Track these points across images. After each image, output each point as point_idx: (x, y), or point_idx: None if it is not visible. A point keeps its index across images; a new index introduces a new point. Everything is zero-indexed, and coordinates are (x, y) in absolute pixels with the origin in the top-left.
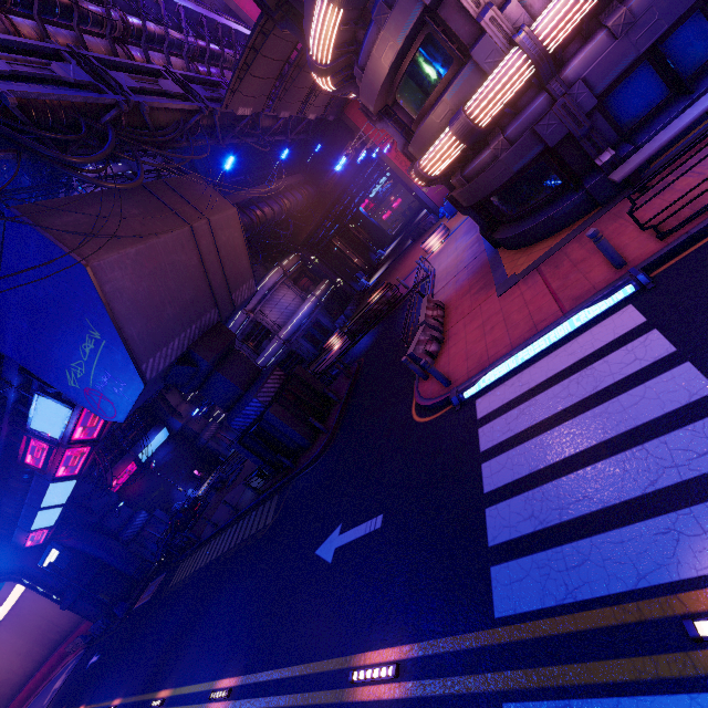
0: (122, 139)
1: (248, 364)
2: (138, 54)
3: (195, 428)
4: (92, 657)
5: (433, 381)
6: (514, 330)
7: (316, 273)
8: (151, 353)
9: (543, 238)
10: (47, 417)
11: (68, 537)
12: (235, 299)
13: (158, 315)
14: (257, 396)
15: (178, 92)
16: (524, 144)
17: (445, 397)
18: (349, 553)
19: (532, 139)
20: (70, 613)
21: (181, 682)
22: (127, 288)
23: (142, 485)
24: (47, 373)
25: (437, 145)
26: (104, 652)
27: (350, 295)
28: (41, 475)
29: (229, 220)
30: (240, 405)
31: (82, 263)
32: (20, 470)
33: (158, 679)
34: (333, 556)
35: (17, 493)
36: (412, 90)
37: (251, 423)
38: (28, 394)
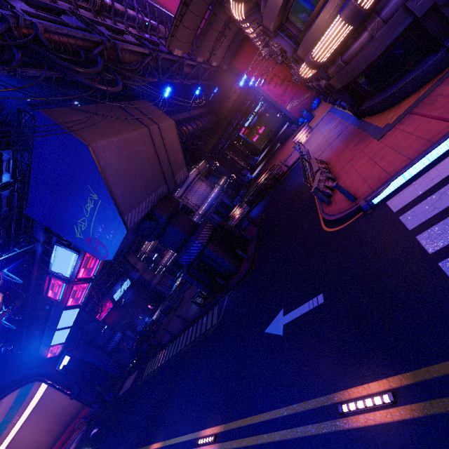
0: (106, 65)
1: (189, 220)
2: (109, 22)
3: (147, 278)
4: (93, 430)
5: (337, 203)
6: (407, 150)
7: (218, 172)
8: (129, 209)
9: (407, 96)
10: (61, 262)
11: (73, 350)
12: (176, 179)
13: (132, 185)
14: (198, 239)
15: (136, 42)
16: (396, 20)
17: (354, 208)
18: (298, 325)
19: (403, 15)
20: (75, 402)
21: (169, 436)
22: (113, 164)
23: (116, 316)
24: (62, 229)
25: (328, 33)
26: (101, 425)
27: (241, 184)
28: (57, 305)
29: (170, 127)
30: (186, 247)
31: (86, 144)
32: (44, 303)
33: (148, 437)
34: (283, 330)
35: (42, 320)
36: (303, 2)
37: (194, 259)
38: (49, 247)
